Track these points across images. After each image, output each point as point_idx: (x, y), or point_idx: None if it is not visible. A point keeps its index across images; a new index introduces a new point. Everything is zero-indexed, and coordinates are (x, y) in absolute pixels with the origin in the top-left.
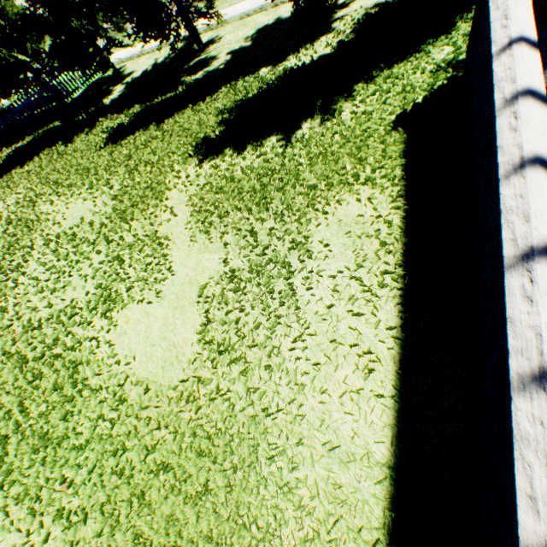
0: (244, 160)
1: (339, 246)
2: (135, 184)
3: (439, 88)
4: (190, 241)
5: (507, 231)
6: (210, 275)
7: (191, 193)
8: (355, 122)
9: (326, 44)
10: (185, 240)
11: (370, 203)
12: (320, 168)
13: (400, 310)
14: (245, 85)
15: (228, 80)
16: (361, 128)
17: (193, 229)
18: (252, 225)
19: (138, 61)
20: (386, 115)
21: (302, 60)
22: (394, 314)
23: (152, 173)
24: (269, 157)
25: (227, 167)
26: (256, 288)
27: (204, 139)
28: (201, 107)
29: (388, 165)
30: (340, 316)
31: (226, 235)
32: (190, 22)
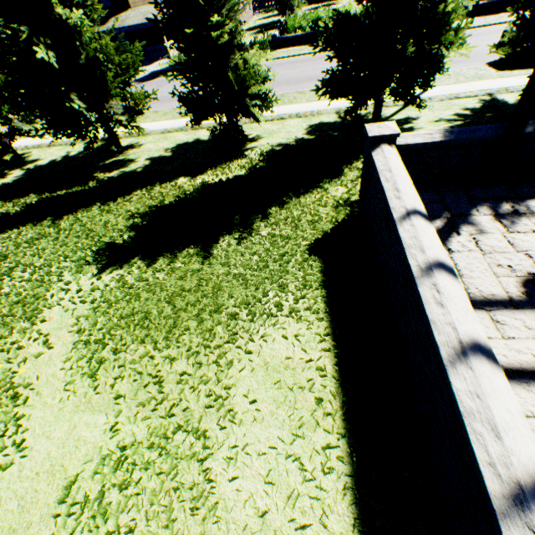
0: (154, 273)
1: (269, 402)
2: (1, 295)
3: (343, 222)
4: (64, 390)
5: (479, 446)
6: (87, 454)
7: (80, 313)
8: (273, 244)
9: (240, 167)
10: (57, 388)
11: (298, 341)
12: (240, 293)
13: (356, 516)
14: (162, 192)
15: (145, 183)
16: (279, 251)
17: (73, 369)
18: (158, 365)
19: (48, 150)
20: (301, 241)
21: (219, 176)
22: (349, 520)
23: (30, 282)
24: (184, 273)
25: (133, 282)
26: (157, 478)
27: (109, 243)
28: (111, 206)
29: (310, 295)
30: (279, 530)
31: (121, 380)
32: (110, 128)
